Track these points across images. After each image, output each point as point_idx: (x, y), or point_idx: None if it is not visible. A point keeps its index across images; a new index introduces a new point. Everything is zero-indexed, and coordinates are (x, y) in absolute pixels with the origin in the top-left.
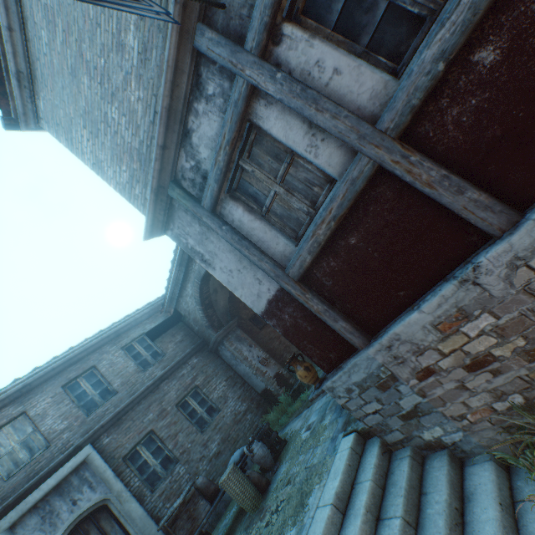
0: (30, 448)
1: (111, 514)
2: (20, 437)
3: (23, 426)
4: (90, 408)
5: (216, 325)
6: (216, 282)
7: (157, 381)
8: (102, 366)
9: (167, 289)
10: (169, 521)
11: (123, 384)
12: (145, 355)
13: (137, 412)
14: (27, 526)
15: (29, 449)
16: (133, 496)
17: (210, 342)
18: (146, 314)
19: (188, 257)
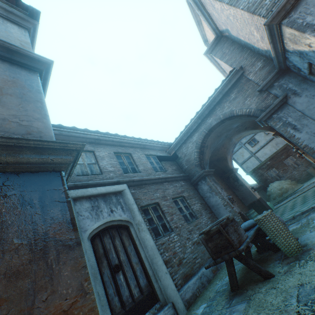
0: (91, 169)
1: (129, 235)
2: (87, 161)
3: (90, 157)
4: (125, 171)
5: (202, 167)
6: (209, 140)
7: (163, 179)
8: (134, 156)
9: (180, 134)
10: (221, 222)
11: (144, 170)
12: (155, 165)
13: (150, 188)
14: (82, 205)
15: (91, 169)
16: (148, 230)
17: (192, 177)
18: (158, 147)
19: (207, 113)
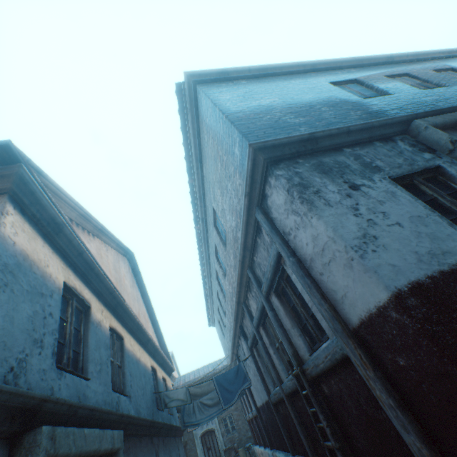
0: None
1: (215, 434)
2: None
3: None
4: None
5: None
6: None
7: None
8: None
9: None
10: (224, 449)
11: None
12: None
13: None
14: None
15: None
16: (221, 433)
17: None
18: None
19: None
